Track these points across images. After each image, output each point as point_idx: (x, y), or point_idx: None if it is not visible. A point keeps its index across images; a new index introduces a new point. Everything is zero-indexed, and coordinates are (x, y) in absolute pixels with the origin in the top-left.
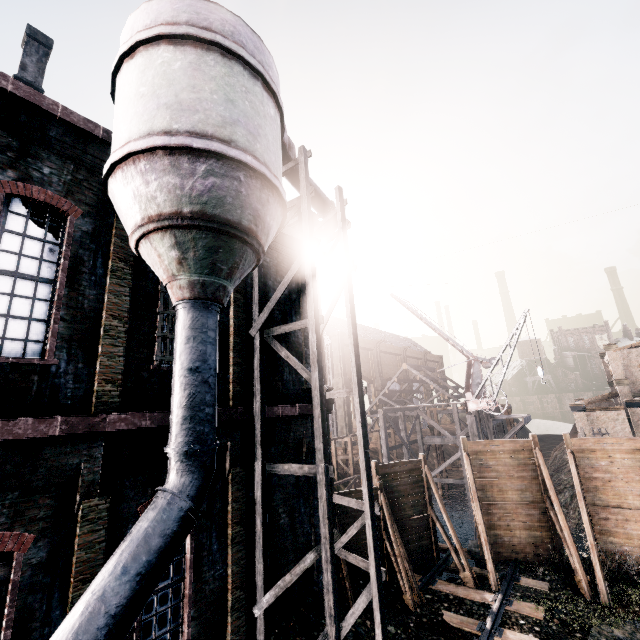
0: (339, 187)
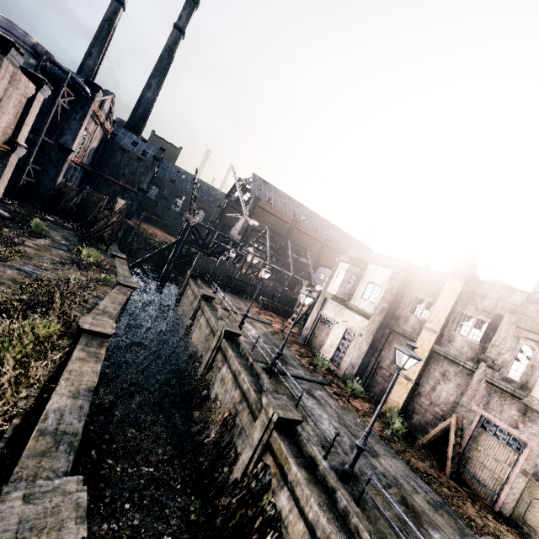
0: (68, 72)
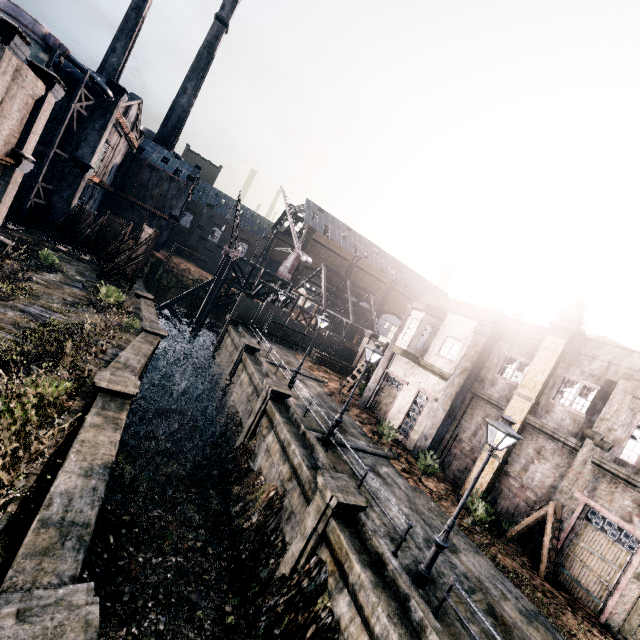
0: (87, 70)
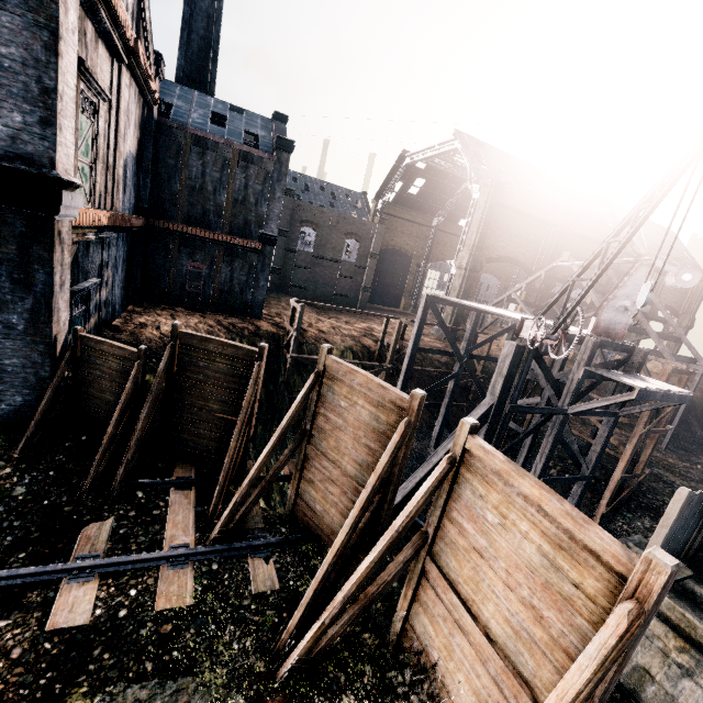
0: None
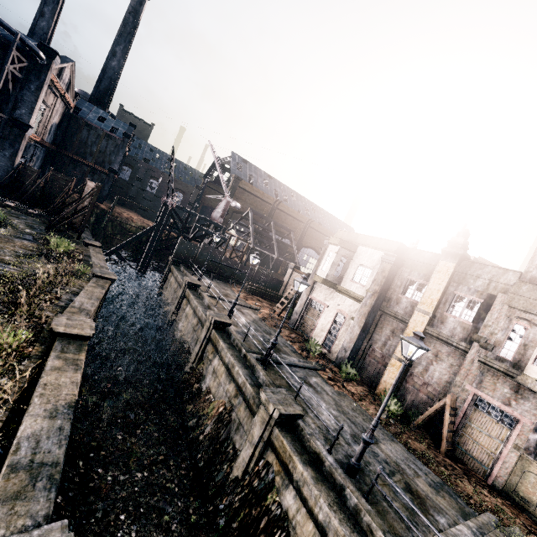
0: (17, 33)
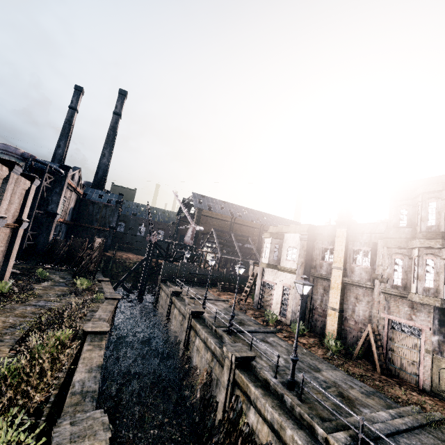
0: (47, 164)
